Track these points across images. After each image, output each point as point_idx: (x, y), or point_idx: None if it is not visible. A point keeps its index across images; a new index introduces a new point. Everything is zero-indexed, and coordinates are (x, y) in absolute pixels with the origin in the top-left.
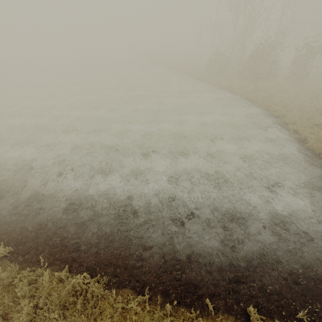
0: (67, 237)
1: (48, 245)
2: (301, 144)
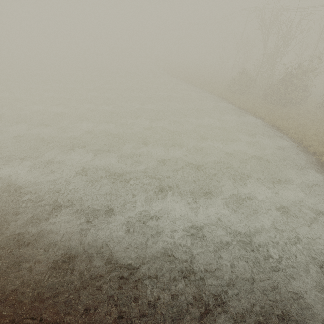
0: (45, 320)
1: None
2: None
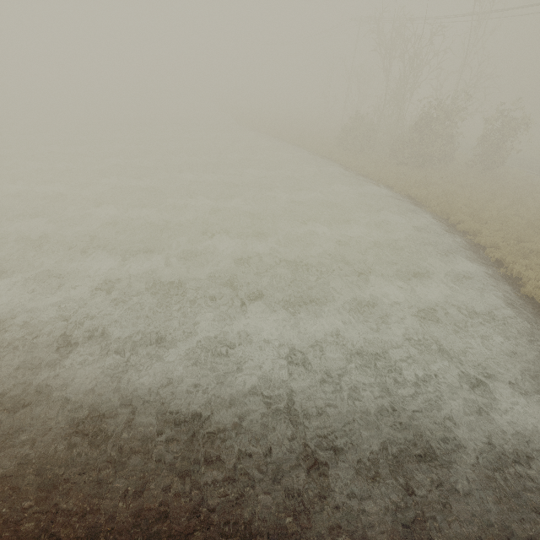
0: (66, 512)
1: (18, 536)
2: (513, 287)
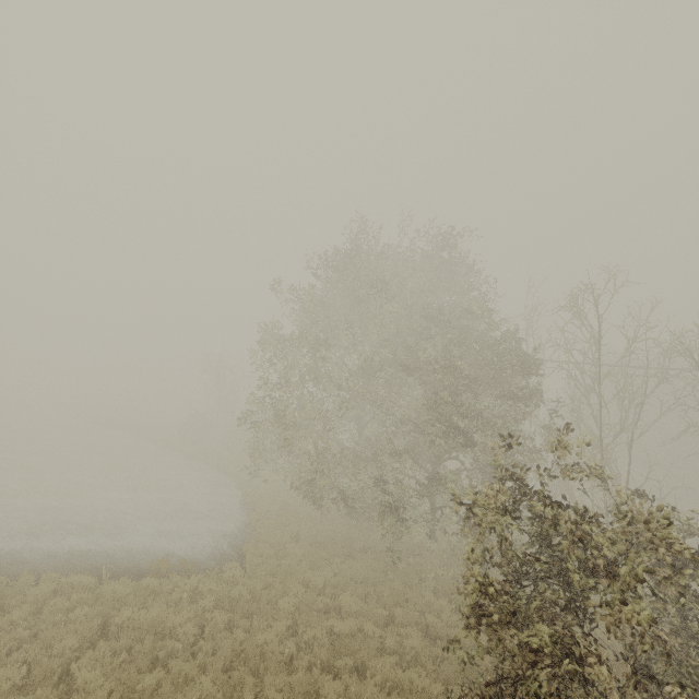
0: None
1: None
2: (244, 502)
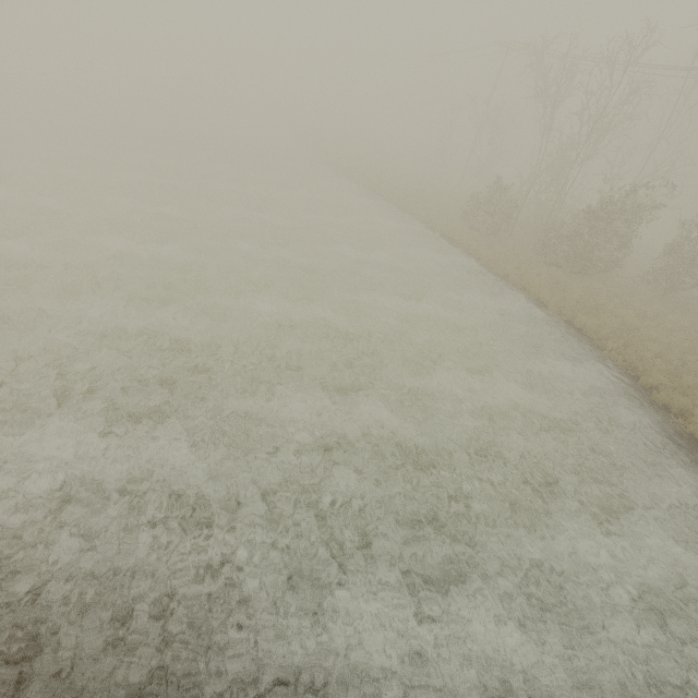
0: None
1: None
2: None
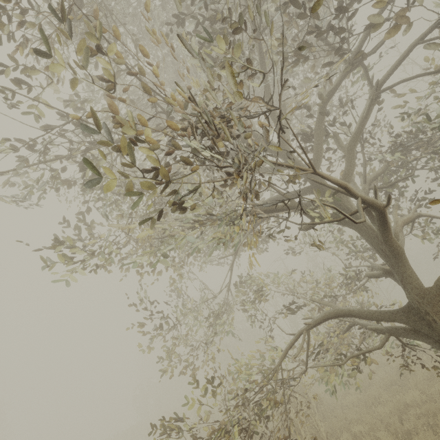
0: None
1: None
2: None
